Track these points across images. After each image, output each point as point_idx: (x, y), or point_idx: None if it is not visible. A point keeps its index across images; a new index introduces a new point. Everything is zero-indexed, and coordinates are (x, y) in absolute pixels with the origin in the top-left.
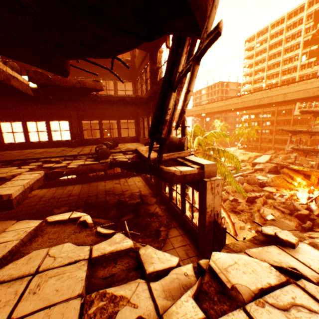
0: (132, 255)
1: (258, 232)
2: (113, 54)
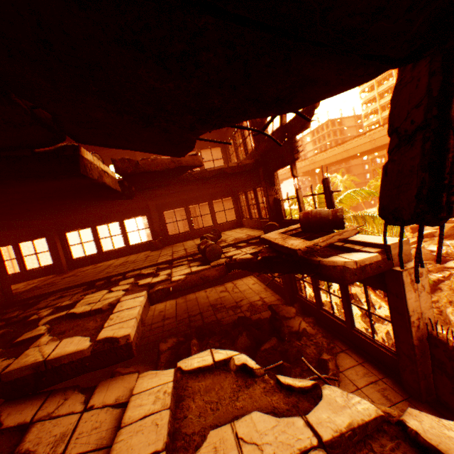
0: (392, 431)
1: None
2: (308, 103)
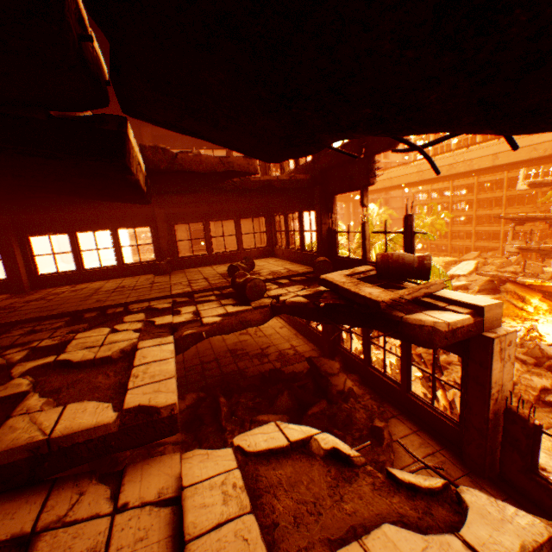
0: None
1: None
2: None
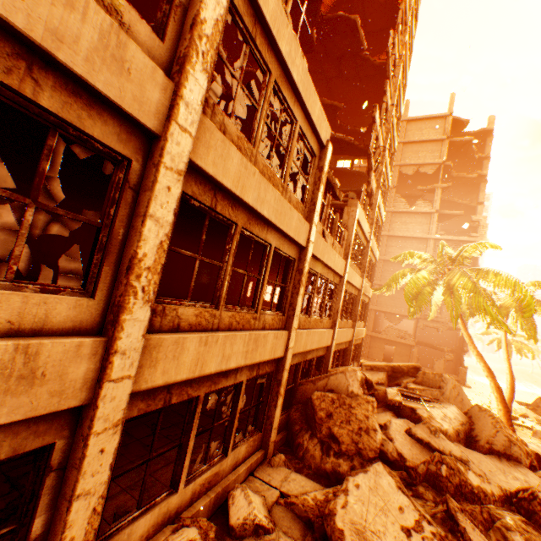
0: None
1: None
2: None
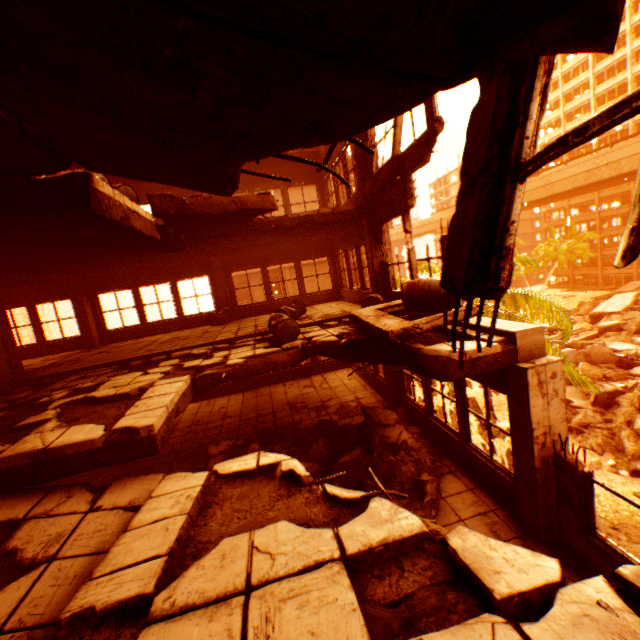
0: (432, 550)
1: (639, 473)
2: (355, 131)
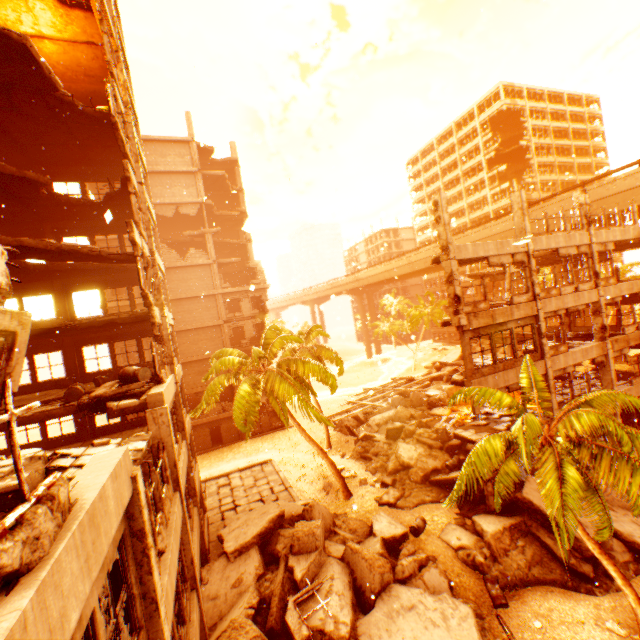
0: None
1: (385, 484)
2: None
